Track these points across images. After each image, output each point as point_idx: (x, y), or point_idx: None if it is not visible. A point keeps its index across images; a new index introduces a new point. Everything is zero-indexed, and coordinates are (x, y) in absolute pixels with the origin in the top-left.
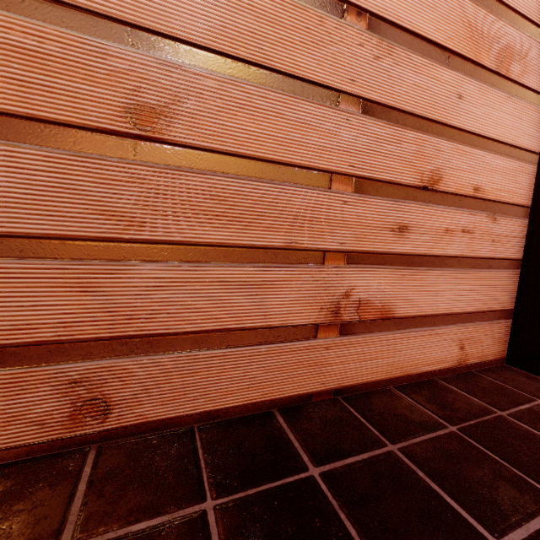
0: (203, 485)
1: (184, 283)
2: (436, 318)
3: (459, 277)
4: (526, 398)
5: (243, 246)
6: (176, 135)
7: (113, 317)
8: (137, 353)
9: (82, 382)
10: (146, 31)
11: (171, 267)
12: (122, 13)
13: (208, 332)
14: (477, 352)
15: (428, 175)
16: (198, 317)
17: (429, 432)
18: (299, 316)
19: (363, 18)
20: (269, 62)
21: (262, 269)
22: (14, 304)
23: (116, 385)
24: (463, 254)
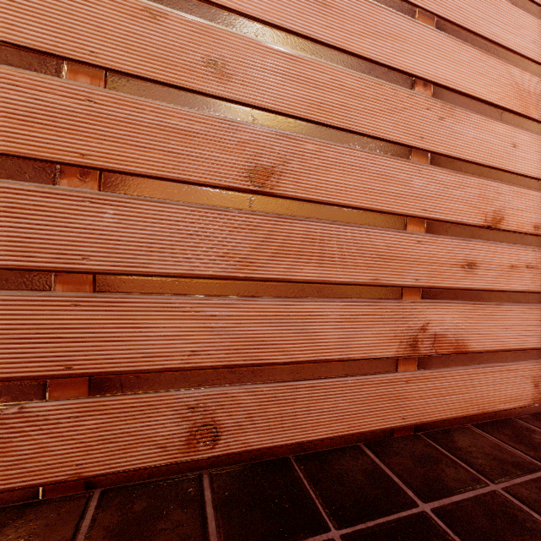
0: (322, 515)
1: (284, 317)
2: (508, 353)
3: (527, 312)
4: None
5: (333, 283)
6: (283, 189)
7: (227, 347)
8: (244, 381)
9: (198, 408)
10: (264, 111)
11: (275, 302)
12: (248, 98)
13: (303, 363)
14: None
15: (491, 215)
16: (295, 348)
17: (528, 473)
18: (381, 349)
19: (428, 87)
20: (355, 127)
21: (349, 304)
22: (153, 334)
23: (225, 411)
24: (529, 289)
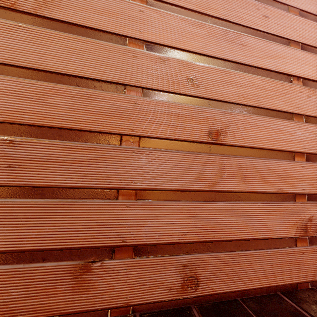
0: None
1: (231, 212)
2: None
3: None
4: None
5: (256, 192)
6: (227, 141)
7: (201, 230)
8: (211, 250)
9: (187, 266)
10: (215, 101)
11: (225, 204)
12: (208, 95)
13: (242, 240)
14: None
15: None
16: (237, 231)
17: None
18: (286, 232)
19: (300, 80)
20: (262, 105)
21: (266, 204)
22: (164, 222)
23: (201, 269)
24: None
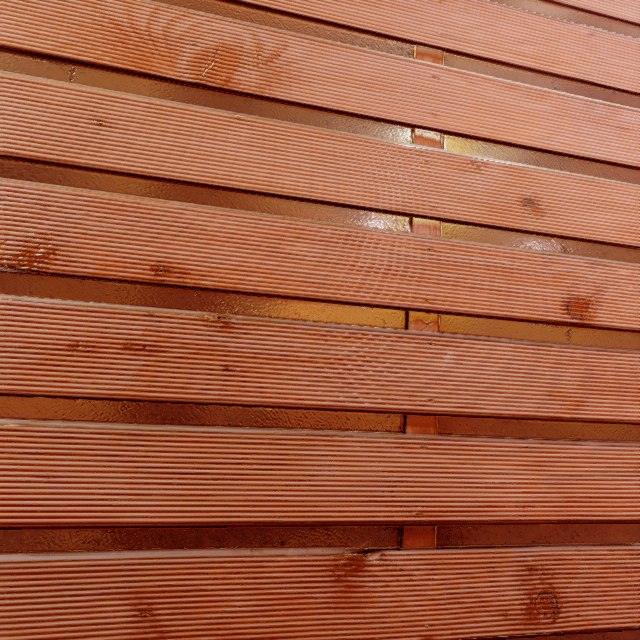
0: None
1: (615, 464)
2: None
3: None
4: None
5: None
6: (601, 319)
7: (559, 498)
8: (579, 541)
9: (536, 570)
10: (576, 240)
11: (603, 447)
12: (560, 230)
13: (639, 522)
14: None
15: None
16: (630, 503)
17: None
18: None
19: None
20: None
21: None
22: (490, 480)
23: (562, 577)
24: None
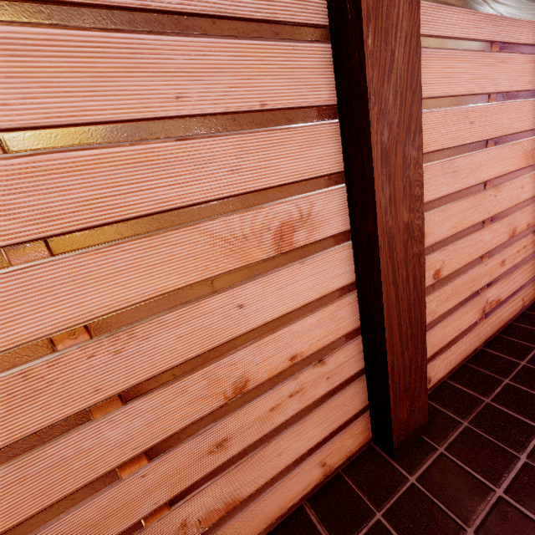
0: None
1: None
2: (288, 468)
3: (300, 427)
4: (367, 515)
5: None
6: None
7: None
8: None
9: None
10: None
11: None
12: None
13: None
14: (340, 456)
15: (231, 388)
16: None
17: None
18: None
19: (79, 334)
20: None
21: None
22: None
23: None
24: (298, 410)
